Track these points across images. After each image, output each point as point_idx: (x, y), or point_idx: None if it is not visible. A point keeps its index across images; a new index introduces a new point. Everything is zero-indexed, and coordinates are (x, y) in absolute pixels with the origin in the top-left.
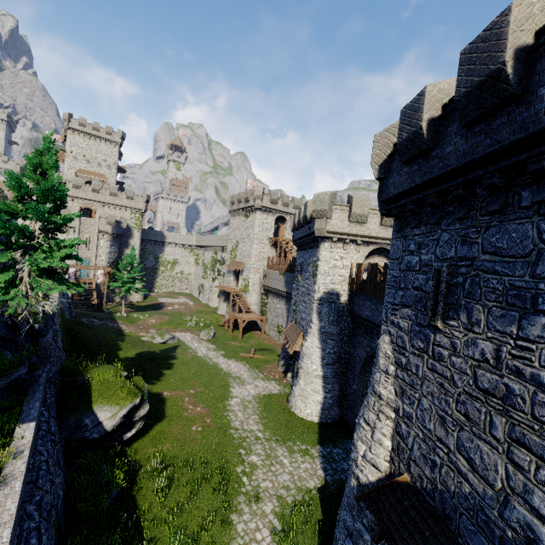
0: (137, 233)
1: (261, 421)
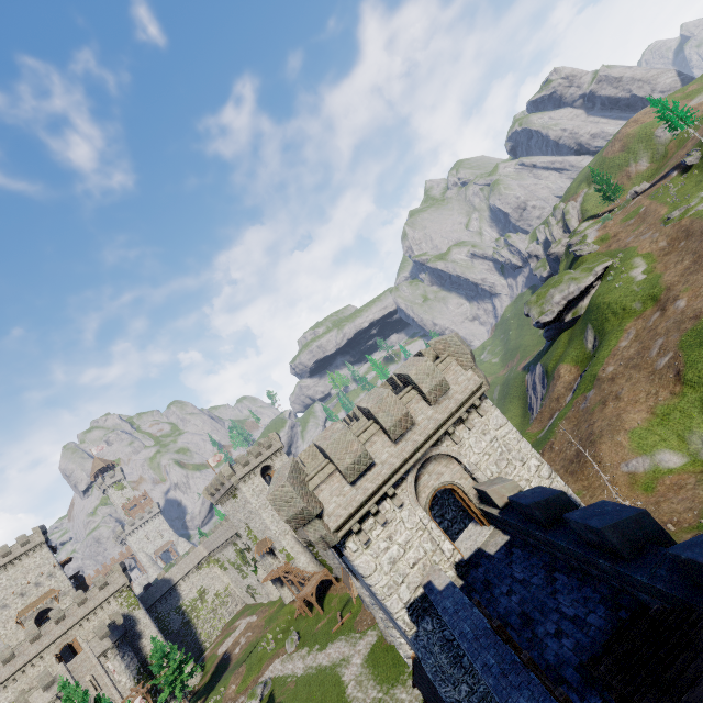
0: (139, 612)
1: (376, 682)
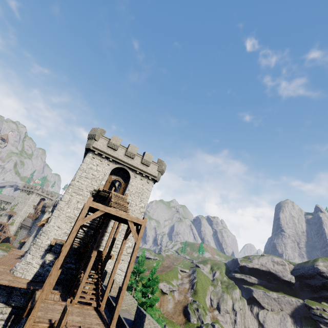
0: None
1: None
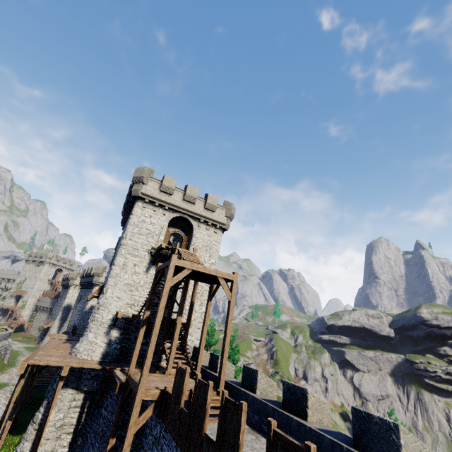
0: None
1: (26, 349)
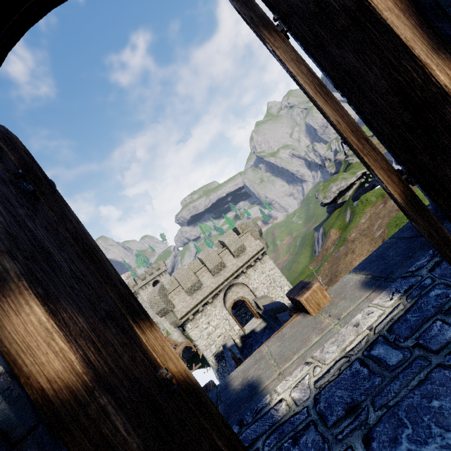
0: None
1: None
